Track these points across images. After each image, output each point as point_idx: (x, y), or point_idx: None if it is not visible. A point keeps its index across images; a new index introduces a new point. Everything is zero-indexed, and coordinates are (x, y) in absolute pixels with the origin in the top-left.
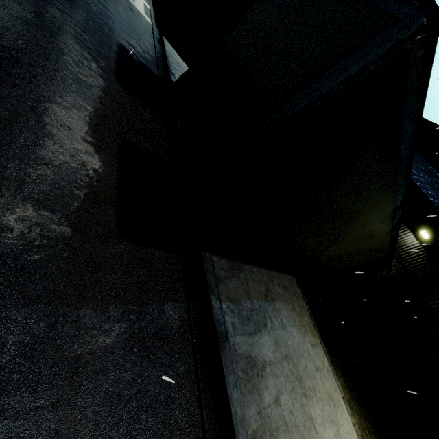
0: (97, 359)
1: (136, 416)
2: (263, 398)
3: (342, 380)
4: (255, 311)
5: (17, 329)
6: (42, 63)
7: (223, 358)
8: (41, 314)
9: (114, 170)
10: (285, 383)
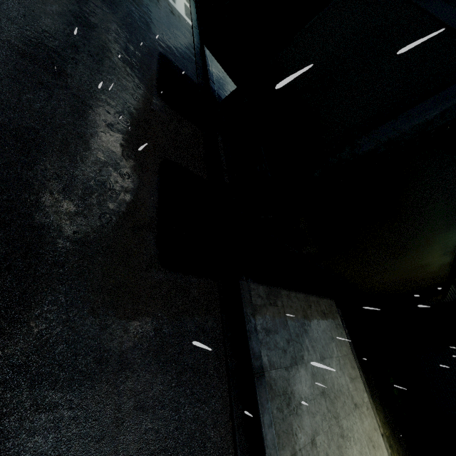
0: (138, 395)
1: (173, 454)
2: (298, 439)
3: (382, 414)
4: (292, 342)
5: (68, 366)
6: (89, 86)
7: (259, 395)
8: (88, 350)
9: (154, 193)
10: (322, 421)
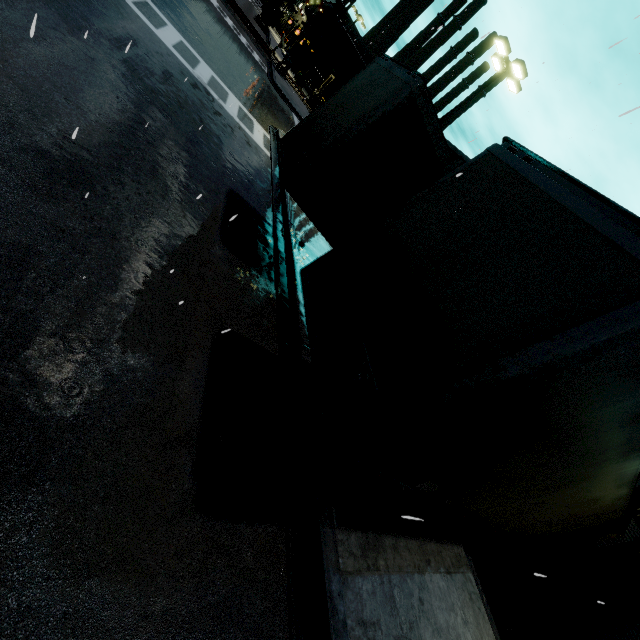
0: None
1: None
2: None
3: None
4: None
5: None
6: (129, 232)
7: None
8: None
9: (200, 383)
10: None
